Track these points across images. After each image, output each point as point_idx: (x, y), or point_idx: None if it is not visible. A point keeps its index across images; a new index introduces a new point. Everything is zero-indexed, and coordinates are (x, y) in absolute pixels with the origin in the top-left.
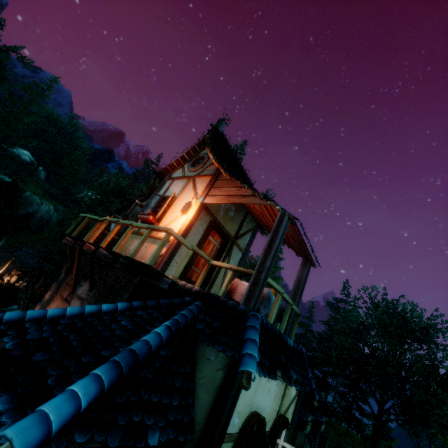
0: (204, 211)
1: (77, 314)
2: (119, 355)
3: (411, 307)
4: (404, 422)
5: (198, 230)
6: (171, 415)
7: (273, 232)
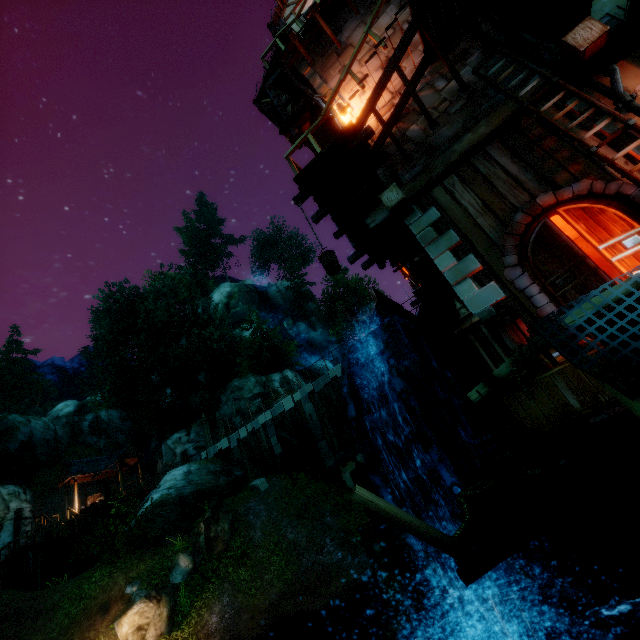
0: None
1: None
2: None
3: None
4: None
5: None
6: None
7: None
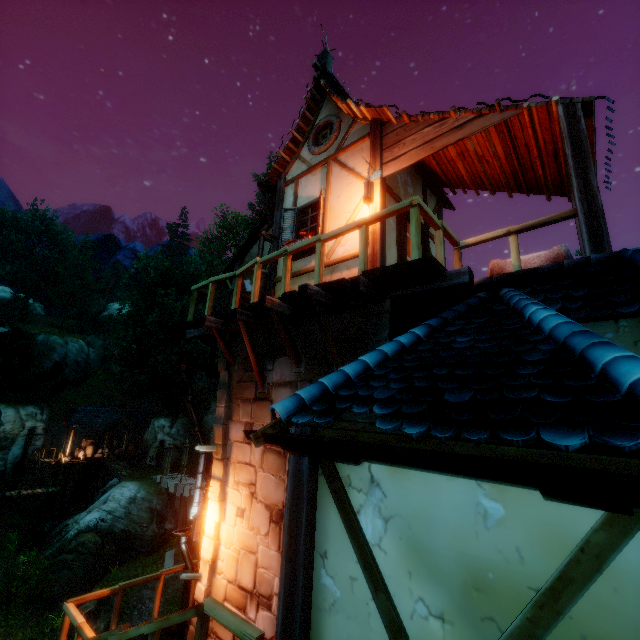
0: (386, 193)
1: (381, 360)
2: (586, 338)
3: None
4: None
5: (390, 225)
6: None
7: (570, 138)
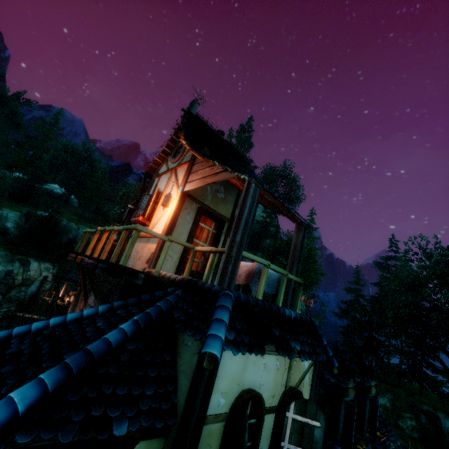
0: (188, 200)
1: (60, 323)
2: (71, 356)
3: None
4: None
5: (186, 220)
6: (144, 404)
7: (241, 204)
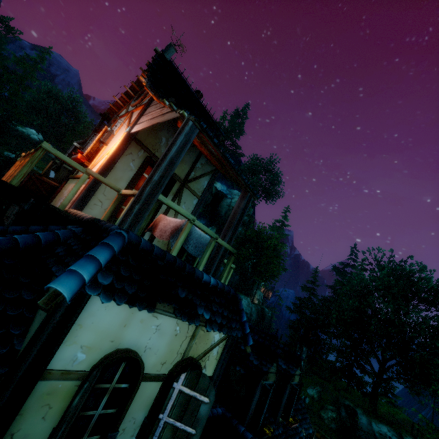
0: (136, 145)
1: None
2: None
3: (420, 269)
4: (404, 380)
5: (129, 166)
6: None
7: (172, 142)
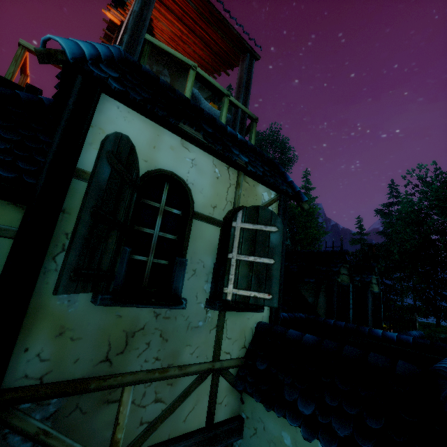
0: None
1: None
2: None
3: None
4: None
5: None
6: None
7: None
